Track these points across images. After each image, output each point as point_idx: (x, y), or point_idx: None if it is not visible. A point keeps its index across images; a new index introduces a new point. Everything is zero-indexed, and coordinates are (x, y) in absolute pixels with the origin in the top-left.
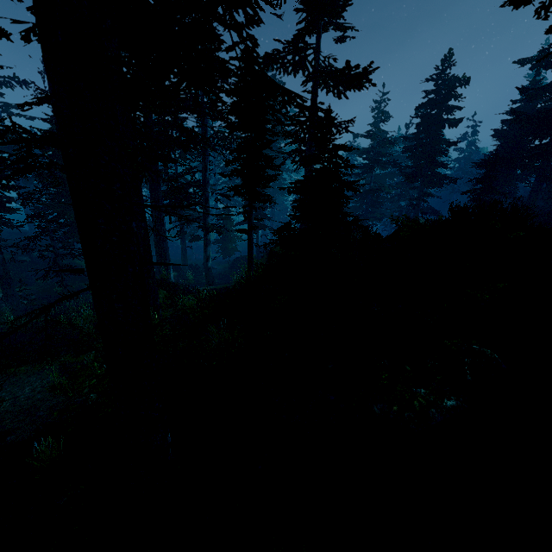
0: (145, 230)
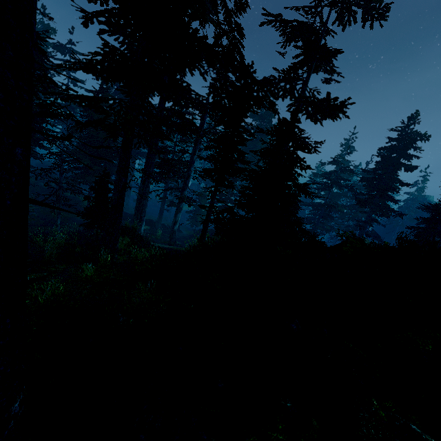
0: (124, 184)
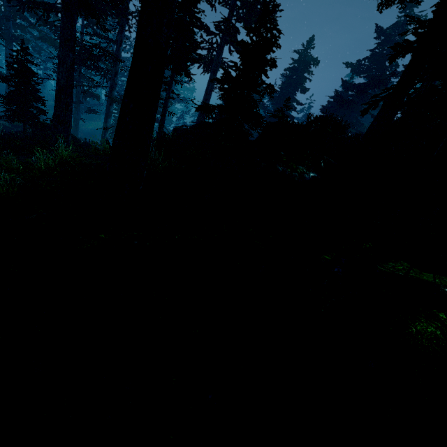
0: (71, 62)
